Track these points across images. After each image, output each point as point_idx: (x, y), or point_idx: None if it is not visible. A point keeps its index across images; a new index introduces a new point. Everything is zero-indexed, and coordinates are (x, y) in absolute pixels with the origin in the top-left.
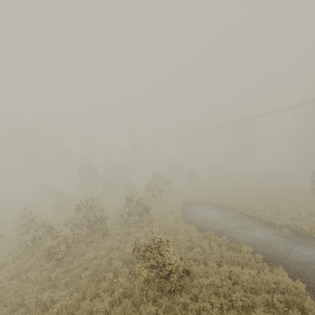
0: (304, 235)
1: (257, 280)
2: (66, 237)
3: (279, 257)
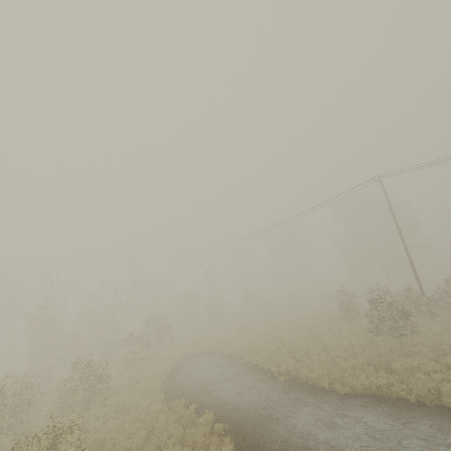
0: (300, 383)
1: None
2: None
3: (249, 422)
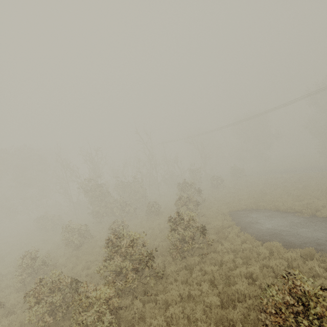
0: None
1: None
2: (111, 294)
3: None
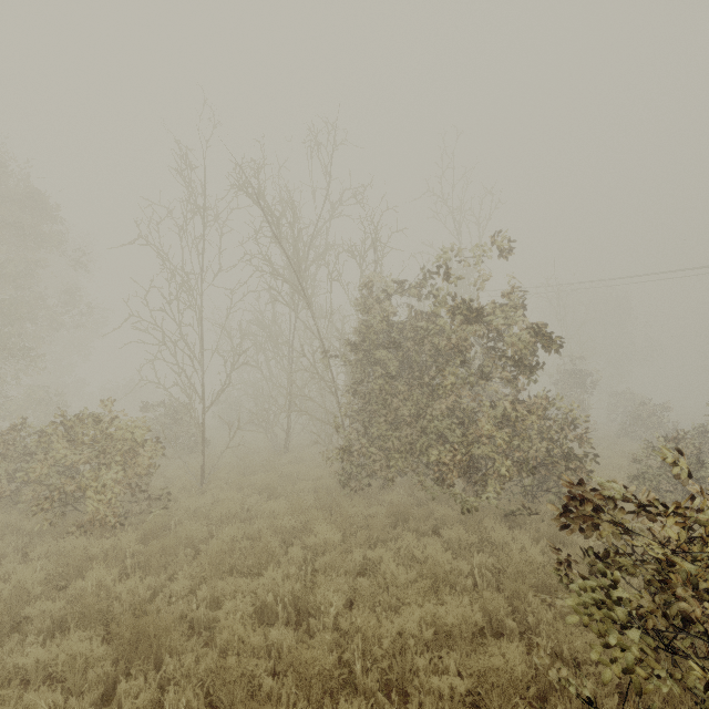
0: None
1: None
2: None
3: None
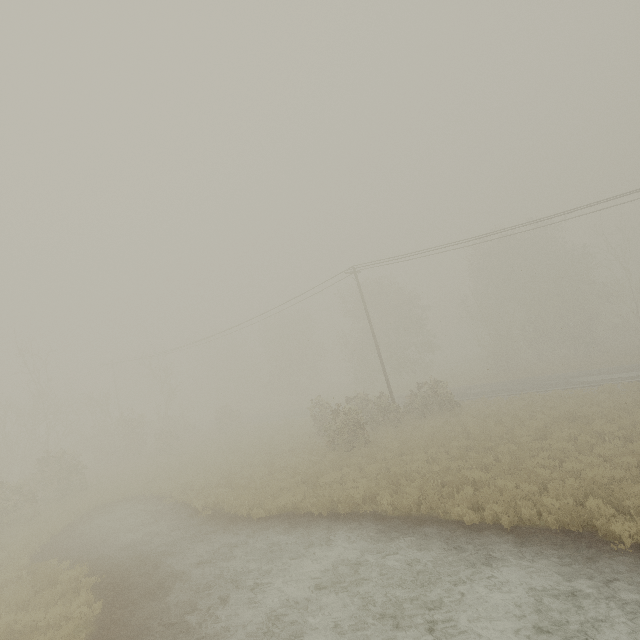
0: (221, 515)
1: (22, 629)
2: None
3: (132, 569)
